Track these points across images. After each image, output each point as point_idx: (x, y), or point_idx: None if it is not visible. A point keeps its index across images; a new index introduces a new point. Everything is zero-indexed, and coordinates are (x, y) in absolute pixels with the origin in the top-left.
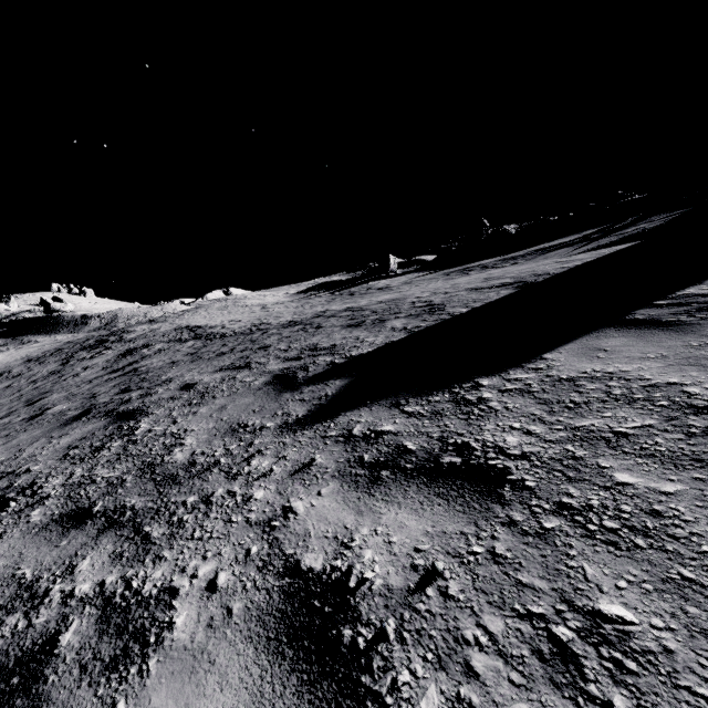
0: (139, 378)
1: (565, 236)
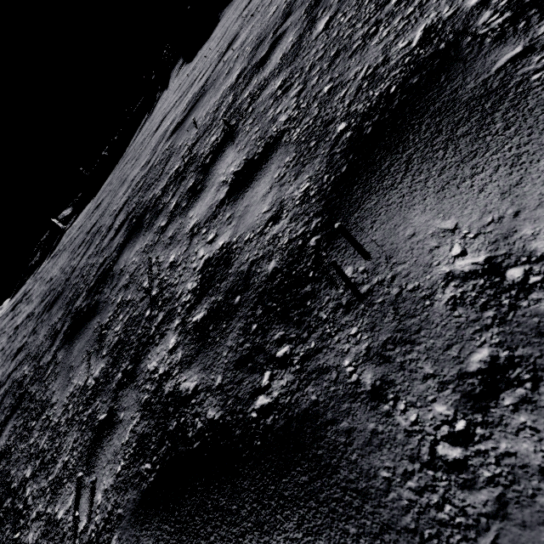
0: (118, 170)
1: (135, 132)
